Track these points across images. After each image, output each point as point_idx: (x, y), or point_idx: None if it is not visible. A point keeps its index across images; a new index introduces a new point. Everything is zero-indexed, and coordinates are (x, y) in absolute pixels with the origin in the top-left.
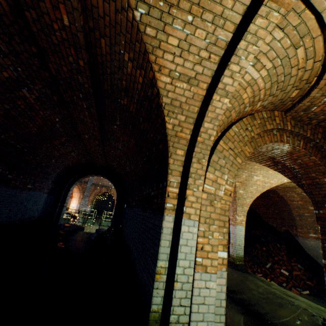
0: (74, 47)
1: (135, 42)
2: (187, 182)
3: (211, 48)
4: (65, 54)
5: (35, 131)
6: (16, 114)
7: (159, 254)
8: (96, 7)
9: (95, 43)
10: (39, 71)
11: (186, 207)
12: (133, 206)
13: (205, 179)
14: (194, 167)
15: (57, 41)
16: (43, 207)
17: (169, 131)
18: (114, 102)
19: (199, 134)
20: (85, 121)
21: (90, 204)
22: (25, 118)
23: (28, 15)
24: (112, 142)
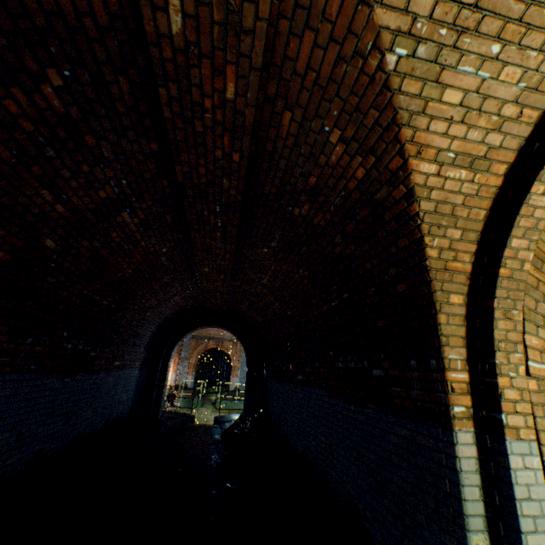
0: (231, 132)
1: (369, 108)
2: (491, 359)
3: (527, 97)
4: (210, 147)
5: (130, 274)
6: (106, 254)
7: (467, 519)
8: (292, 60)
9: (269, 120)
10: (153, 180)
11: (506, 413)
12: (297, 381)
13: (526, 349)
14: (500, 328)
15: (203, 128)
16: (134, 392)
17: (433, 261)
18: (276, 211)
19: (501, 263)
20: (211, 247)
21: (192, 371)
22: (119, 257)
23: (162, 92)
24: (250, 273)
